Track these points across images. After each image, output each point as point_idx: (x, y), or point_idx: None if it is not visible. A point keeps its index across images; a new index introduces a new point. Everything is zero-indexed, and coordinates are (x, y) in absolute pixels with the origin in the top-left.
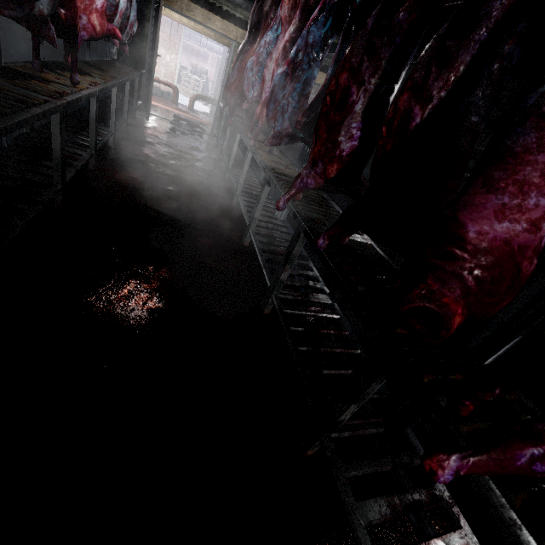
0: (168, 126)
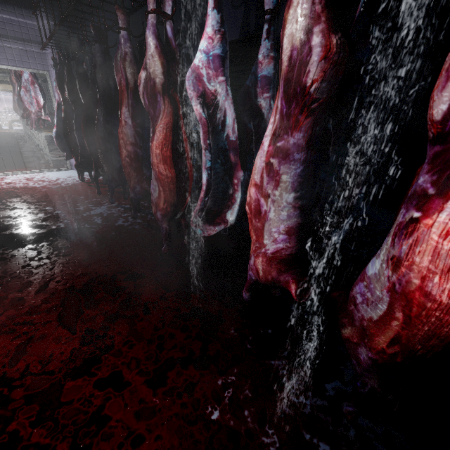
0: None
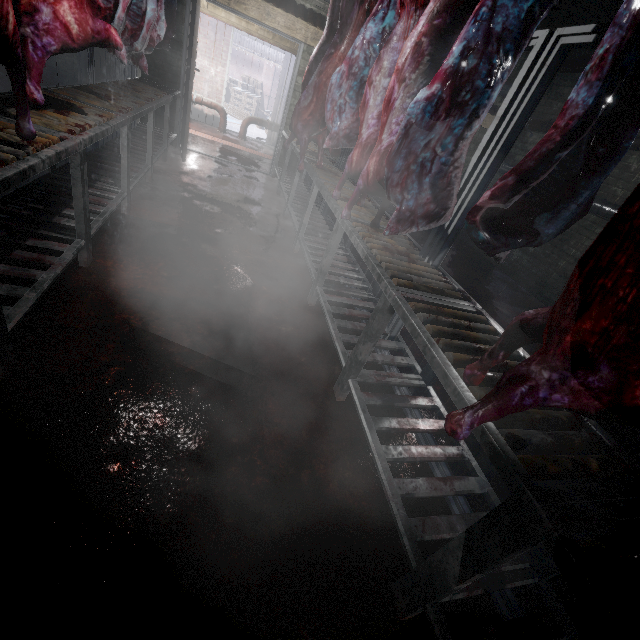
0: (212, 167)
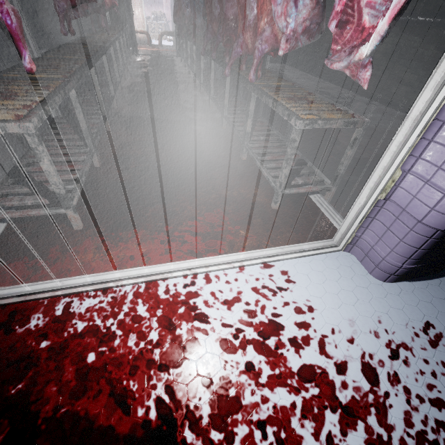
0: (150, 58)
